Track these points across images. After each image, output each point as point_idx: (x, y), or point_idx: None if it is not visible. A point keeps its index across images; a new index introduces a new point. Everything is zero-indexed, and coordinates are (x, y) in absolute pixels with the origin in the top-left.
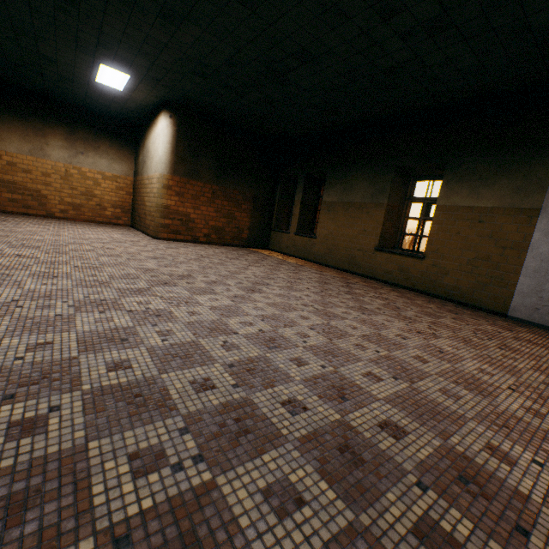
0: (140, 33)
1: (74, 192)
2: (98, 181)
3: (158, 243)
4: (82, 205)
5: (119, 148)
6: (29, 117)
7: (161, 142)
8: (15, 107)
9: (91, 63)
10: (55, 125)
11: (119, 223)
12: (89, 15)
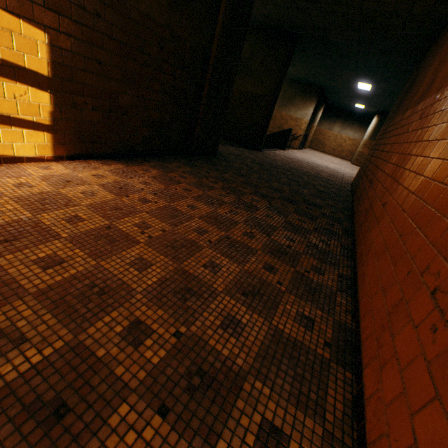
0: (362, 100)
1: (335, 144)
2: (345, 140)
3: (349, 164)
4: (335, 149)
5: (360, 127)
6: (333, 116)
7: (369, 127)
8: (330, 114)
9: (353, 104)
10: (339, 119)
11: (346, 159)
12: (351, 98)
